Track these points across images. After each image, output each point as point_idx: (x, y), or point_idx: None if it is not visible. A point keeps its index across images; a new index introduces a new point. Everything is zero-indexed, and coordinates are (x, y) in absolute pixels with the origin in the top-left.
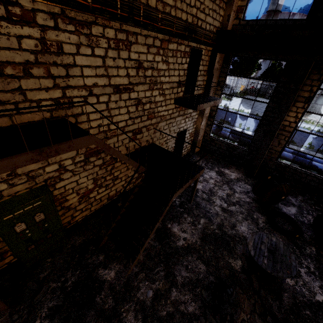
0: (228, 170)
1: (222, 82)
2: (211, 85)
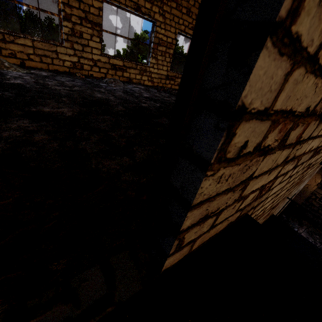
0: None
1: None
2: None
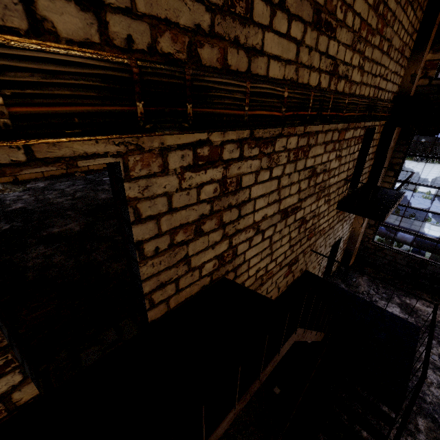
0: (419, 301)
1: (398, 164)
2: (382, 171)
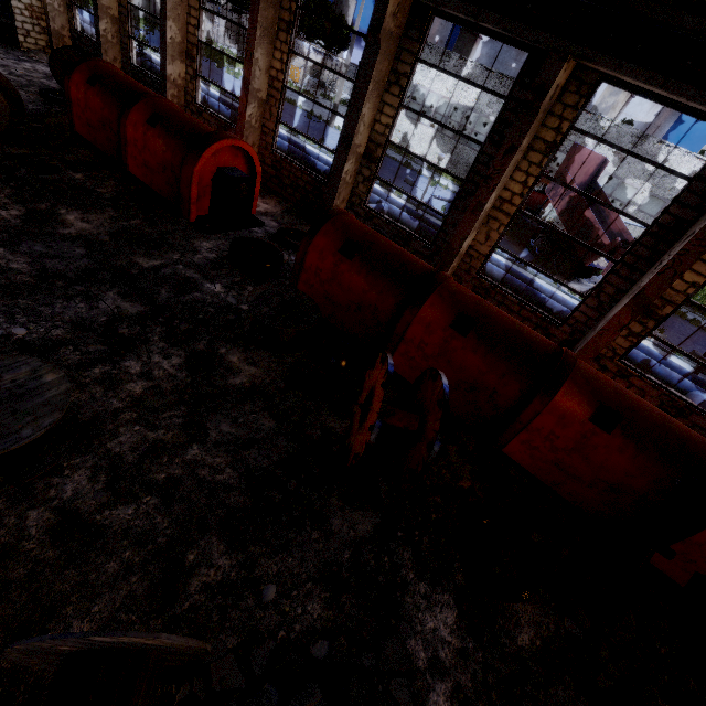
0: None
1: None
2: None
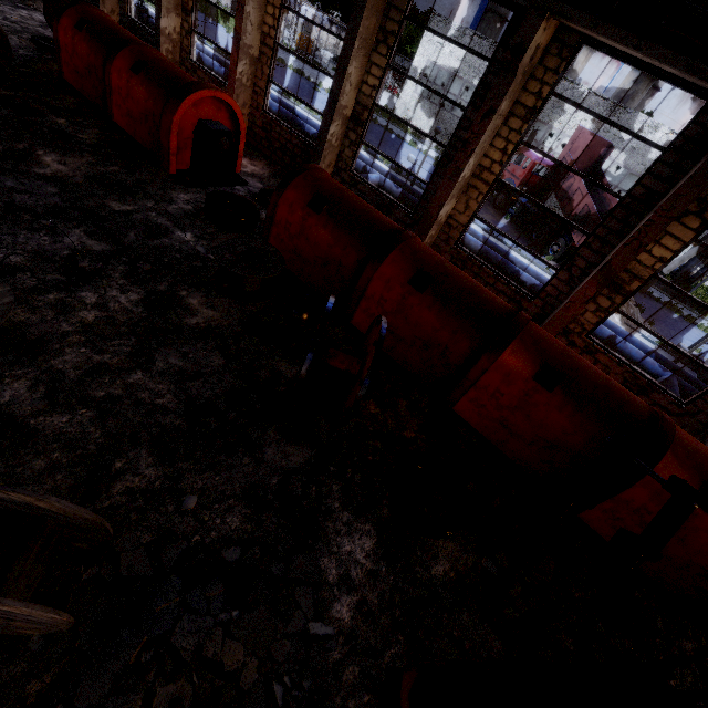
0: None
1: None
2: None
